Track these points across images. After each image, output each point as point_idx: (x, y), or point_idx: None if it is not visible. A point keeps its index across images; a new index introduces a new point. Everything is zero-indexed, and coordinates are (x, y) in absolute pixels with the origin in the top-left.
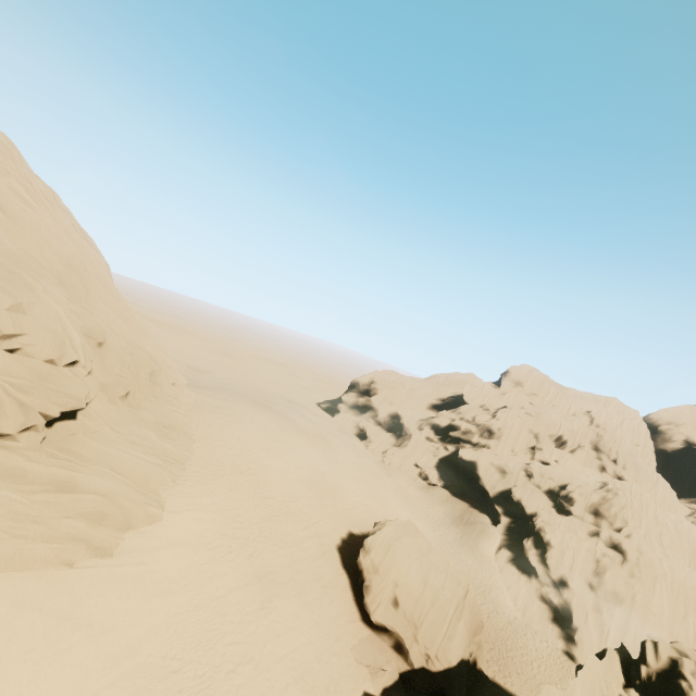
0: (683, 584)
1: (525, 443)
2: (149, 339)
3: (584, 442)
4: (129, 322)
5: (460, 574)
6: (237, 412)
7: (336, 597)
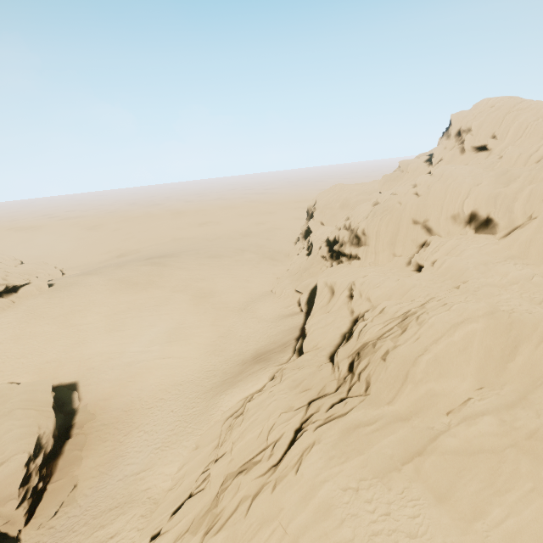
0: None
1: (410, 240)
2: None
3: (540, 208)
4: None
5: (12, 444)
6: (82, 286)
7: None
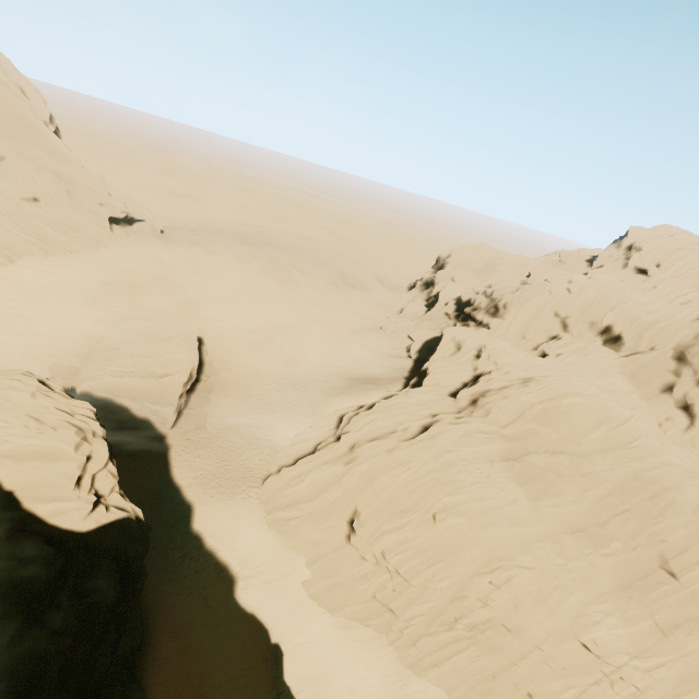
0: (438, 482)
1: (545, 329)
2: (74, 168)
3: (664, 344)
4: (53, 153)
5: (176, 364)
6: (196, 245)
7: (85, 343)
